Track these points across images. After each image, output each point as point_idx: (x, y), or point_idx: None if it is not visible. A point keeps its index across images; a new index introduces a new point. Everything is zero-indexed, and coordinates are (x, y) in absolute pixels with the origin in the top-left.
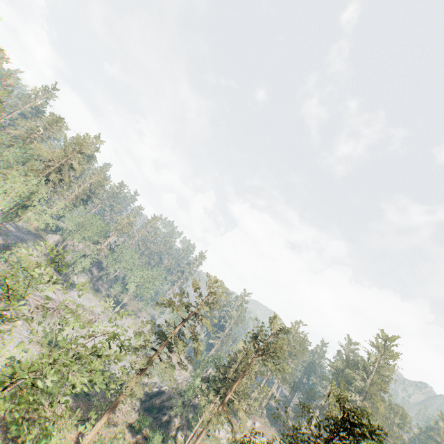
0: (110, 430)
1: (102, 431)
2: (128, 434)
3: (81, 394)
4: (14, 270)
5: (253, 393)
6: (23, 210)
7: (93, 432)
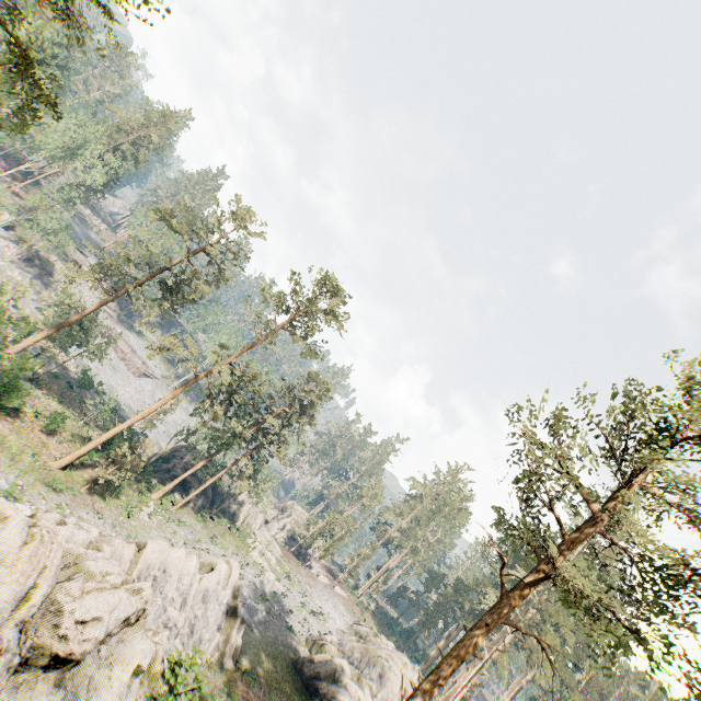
0: (73, 416)
1: (59, 406)
2: (96, 436)
3: (63, 380)
4: (39, 217)
5: (339, 526)
6: (71, 158)
7: (24, 345)
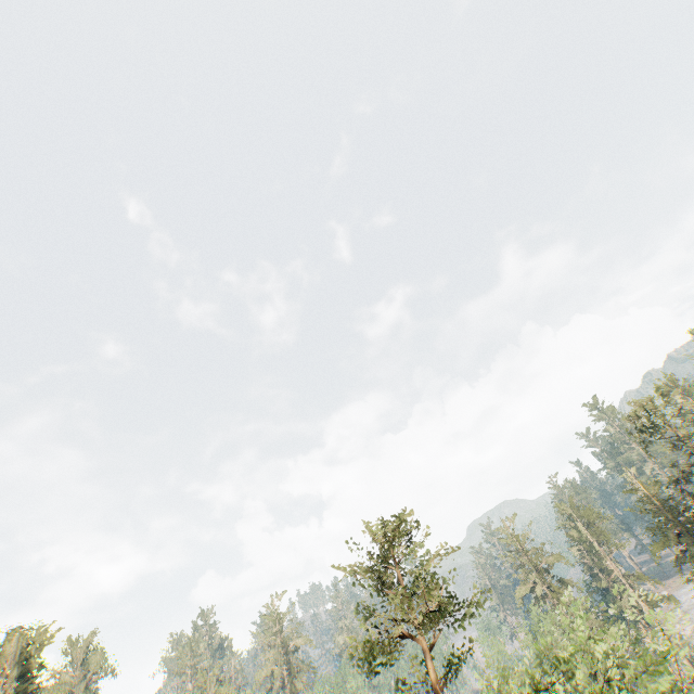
0: None
1: None
2: None
3: None
4: None
5: None
6: None
7: None
